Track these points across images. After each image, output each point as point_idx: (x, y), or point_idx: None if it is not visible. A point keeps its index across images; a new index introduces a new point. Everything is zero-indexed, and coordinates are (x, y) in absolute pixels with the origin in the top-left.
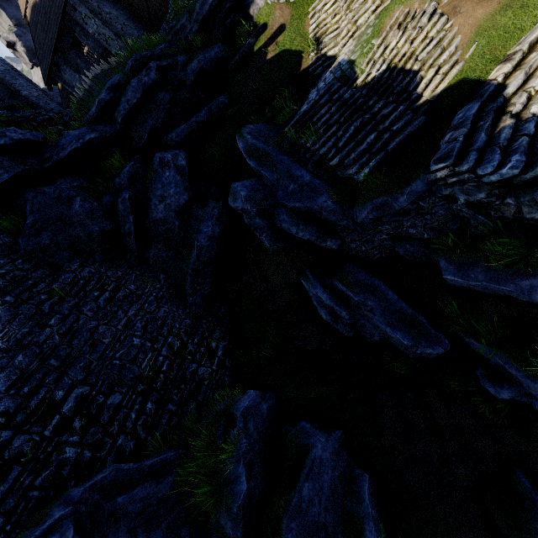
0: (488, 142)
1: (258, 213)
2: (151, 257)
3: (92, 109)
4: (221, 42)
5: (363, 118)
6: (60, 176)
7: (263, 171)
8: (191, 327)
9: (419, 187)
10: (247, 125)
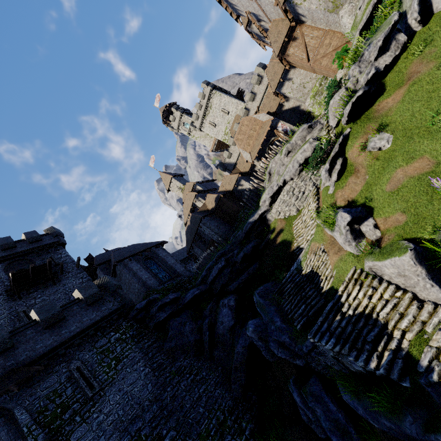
0: (330, 327)
1: (259, 339)
2: (216, 355)
3: (199, 279)
4: (256, 237)
5: (302, 295)
6: (184, 310)
7: (262, 315)
8: (231, 407)
9: (308, 343)
10: (259, 287)
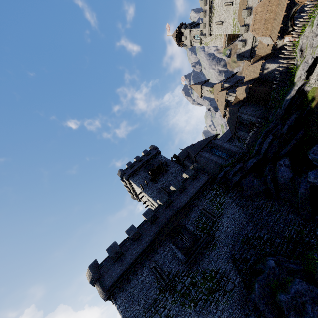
0: None
1: None
2: (281, 196)
3: (253, 152)
4: (296, 109)
5: None
6: (248, 173)
7: None
8: (304, 224)
9: None
10: (311, 148)
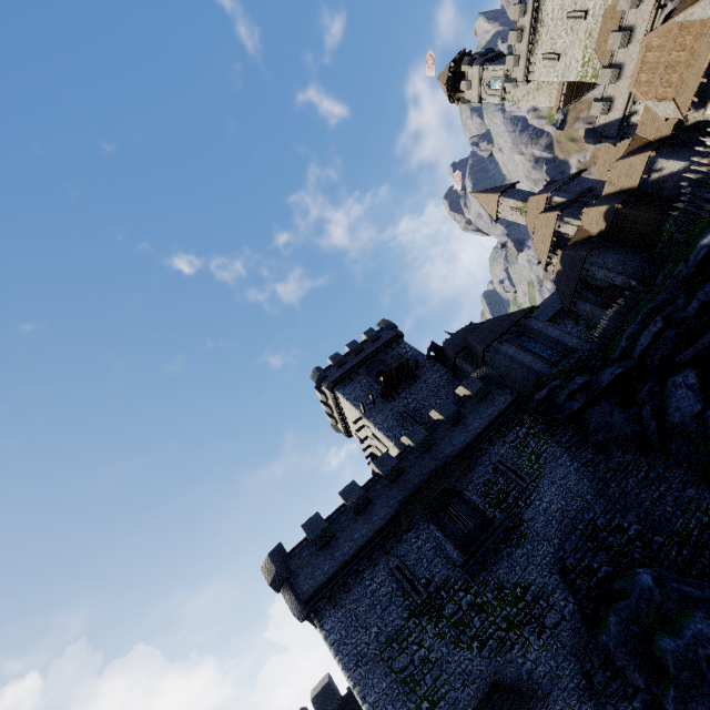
0: None
1: None
2: (673, 450)
3: (617, 353)
4: None
5: None
6: (601, 397)
7: None
8: None
9: None
10: None
